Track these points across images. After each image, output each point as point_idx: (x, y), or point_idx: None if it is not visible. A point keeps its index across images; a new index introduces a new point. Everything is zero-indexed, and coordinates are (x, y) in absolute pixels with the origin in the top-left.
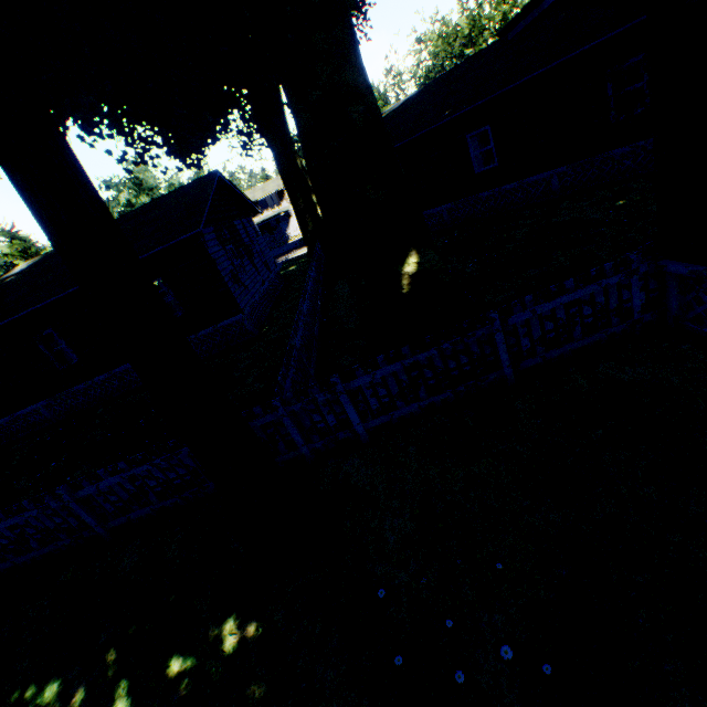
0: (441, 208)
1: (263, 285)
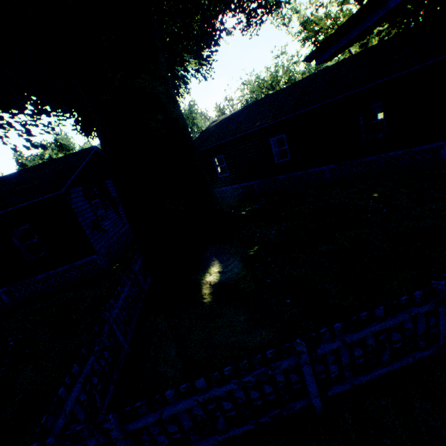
0: (253, 182)
1: (123, 227)
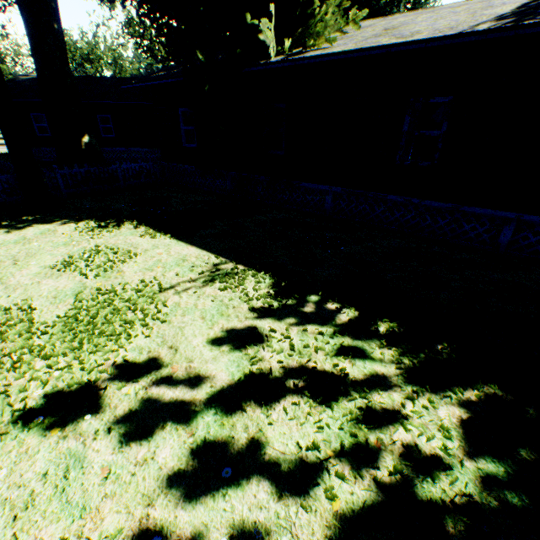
0: None
1: None
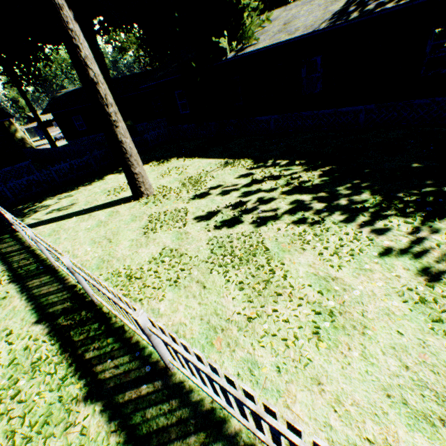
0: None
1: None
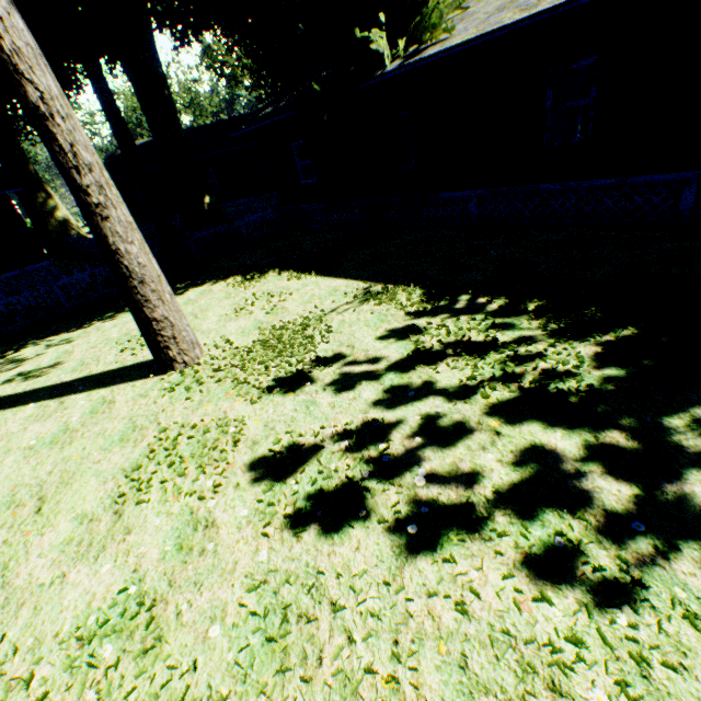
0: None
1: None
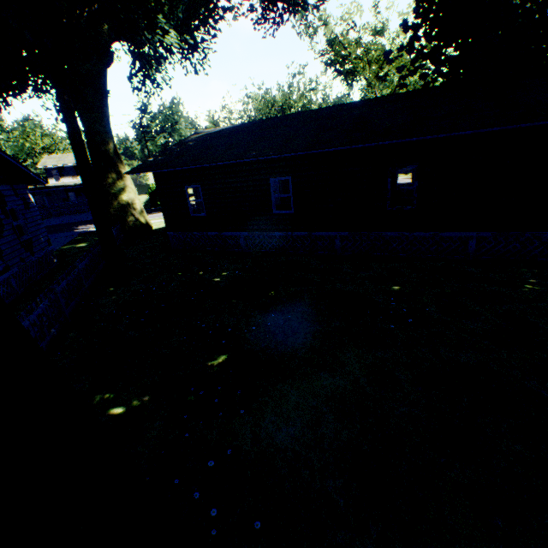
0: (239, 233)
1: (2, 273)
